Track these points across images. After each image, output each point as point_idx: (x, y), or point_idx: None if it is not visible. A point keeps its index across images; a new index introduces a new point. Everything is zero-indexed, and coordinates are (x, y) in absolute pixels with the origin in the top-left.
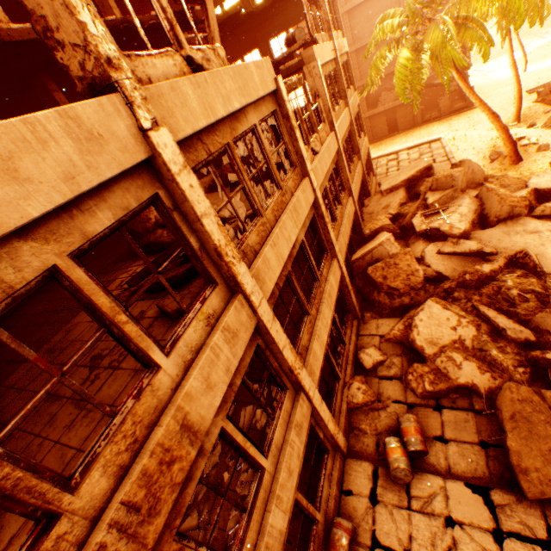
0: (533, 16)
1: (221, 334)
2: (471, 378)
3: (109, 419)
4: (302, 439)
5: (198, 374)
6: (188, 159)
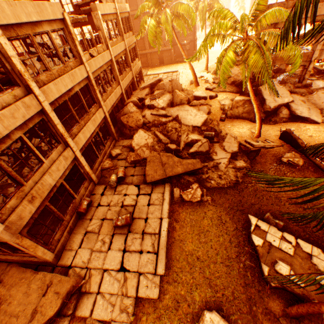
0: (212, 23)
1: (21, 103)
2: (147, 155)
3: None
4: (68, 163)
5: (8, 110)
6: (6, 34)
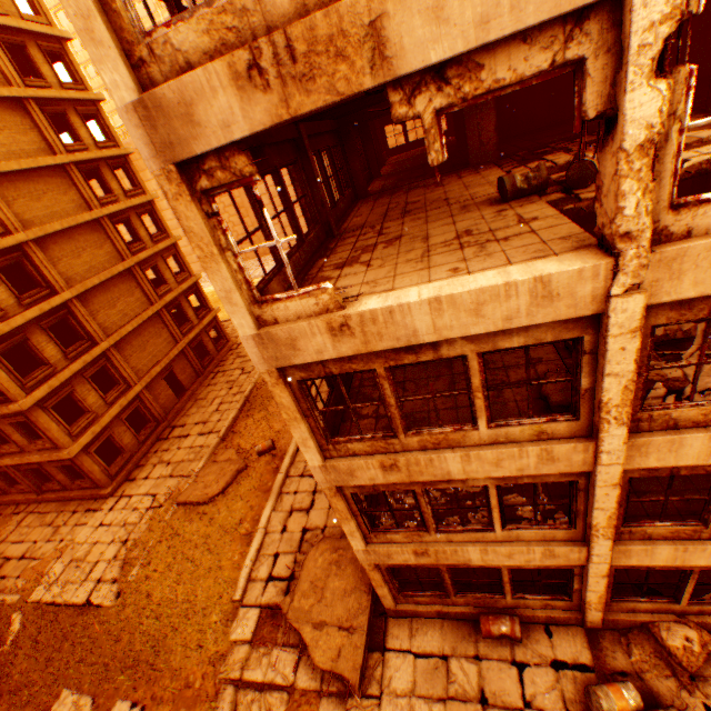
0: None
1: (538, 450)
2: None
3: (437, 426)
4: (544, 560)
5: (495, 452)
6: (661, 315)
